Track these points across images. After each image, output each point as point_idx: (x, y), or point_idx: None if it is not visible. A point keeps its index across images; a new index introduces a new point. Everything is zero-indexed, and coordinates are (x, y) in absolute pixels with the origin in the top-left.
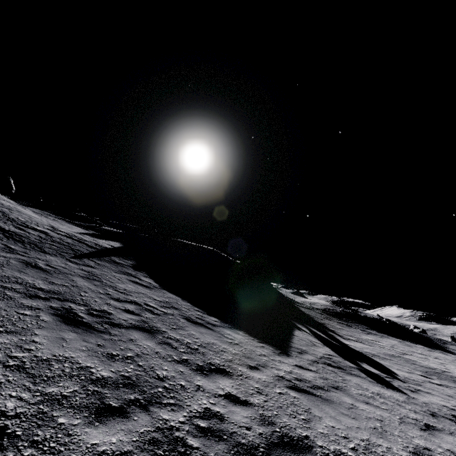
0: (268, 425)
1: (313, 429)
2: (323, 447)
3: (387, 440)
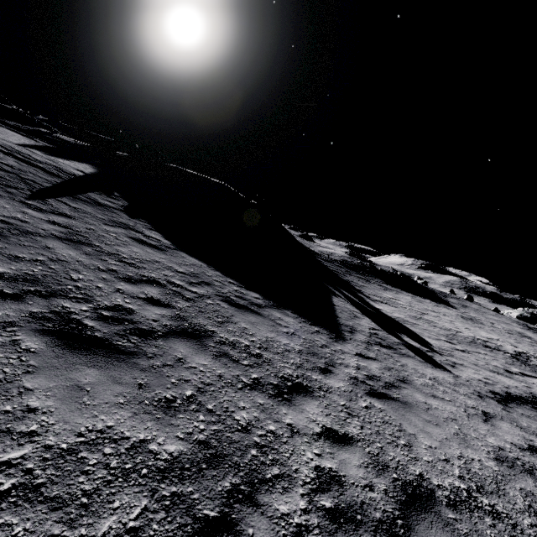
0: (383, 471)
1: (420, 460)
2: (440, 486)
3: (473, 449)
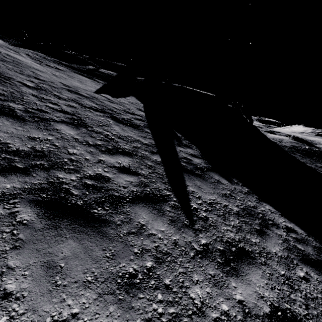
0: None
1: None
2: None
3: None
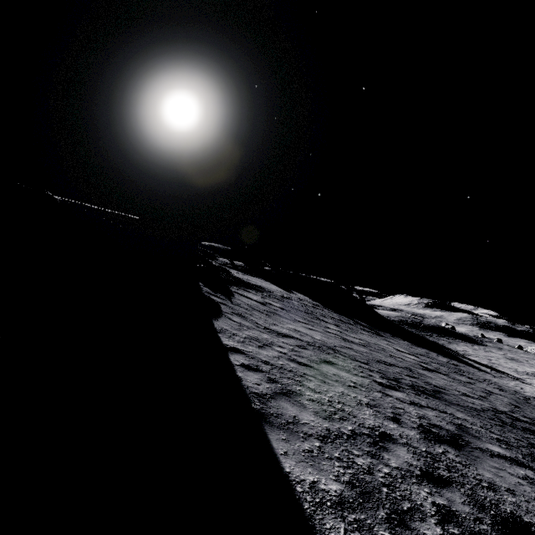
0: None
1: None
2: None
3: None
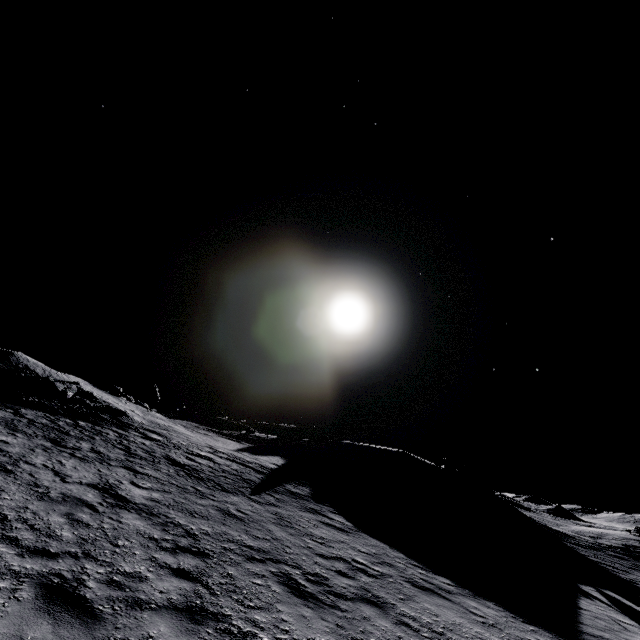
0: None
1: None
2: None
3: None
